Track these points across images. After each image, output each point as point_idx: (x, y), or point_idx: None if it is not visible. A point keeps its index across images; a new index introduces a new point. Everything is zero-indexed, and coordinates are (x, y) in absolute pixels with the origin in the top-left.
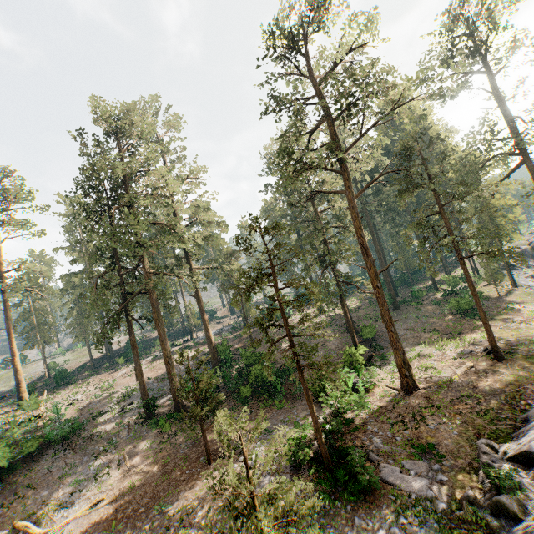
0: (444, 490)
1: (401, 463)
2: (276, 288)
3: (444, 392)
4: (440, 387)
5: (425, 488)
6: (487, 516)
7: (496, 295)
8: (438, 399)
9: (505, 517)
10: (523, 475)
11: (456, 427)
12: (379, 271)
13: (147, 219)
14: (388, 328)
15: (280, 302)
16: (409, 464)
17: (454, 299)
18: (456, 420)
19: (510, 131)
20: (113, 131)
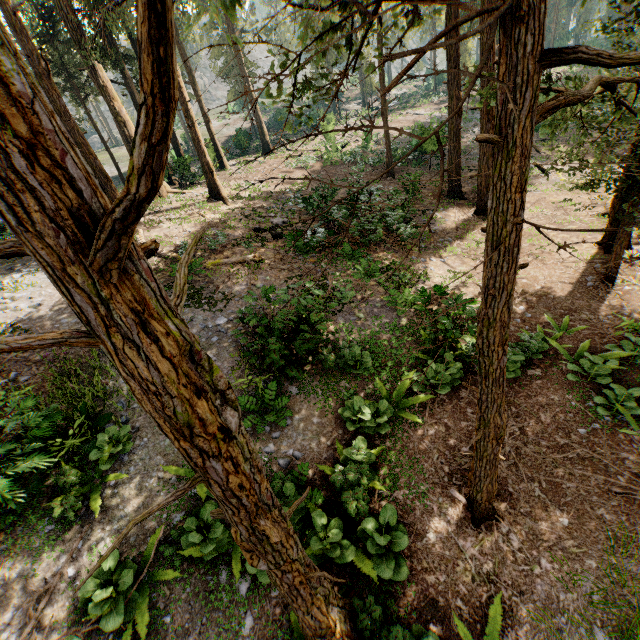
0: None
1: None
2: None
3: None
4: None
5: None
6: None
7: None
8: None
9: None
10: None
11: None
12: None
13: None
14: None
15: None
16: None
17: None
18: None
19: None
20: None
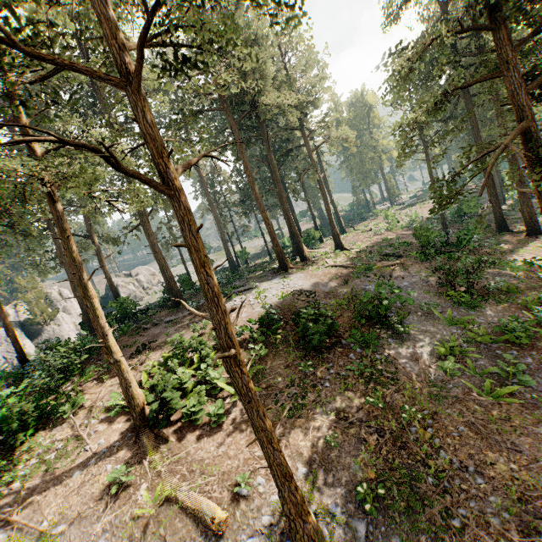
0: None
1: None
2: None
3: None
4: None
5: None
6: None
7: None
8: None
9: None
10: None
11: None
12: None
13: None
14: None
15: None
16: None
17: None
18: None
19: None
20: None
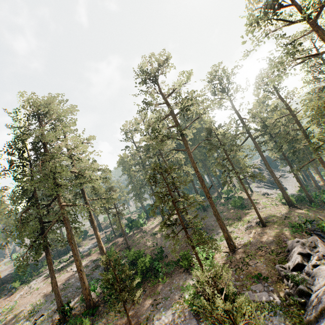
0: (275, 294)
1: (250, 288)
2: (174, 202)
3: (250, 247)
4: (247, 245)
5: (268, 296)
6: (298, 299)
7: (247, 197)
8: (249, 251)
9: (304, 296)
10: (301, 274)
11: (264, 263)
12: (208, 189)
13: (68, 168)
14: (218, 218)
15: (177, 209)
16: (254, 287)
17: (233, 201)
18: (262, 259)
19: (242, 123)
20: (37, 113)
